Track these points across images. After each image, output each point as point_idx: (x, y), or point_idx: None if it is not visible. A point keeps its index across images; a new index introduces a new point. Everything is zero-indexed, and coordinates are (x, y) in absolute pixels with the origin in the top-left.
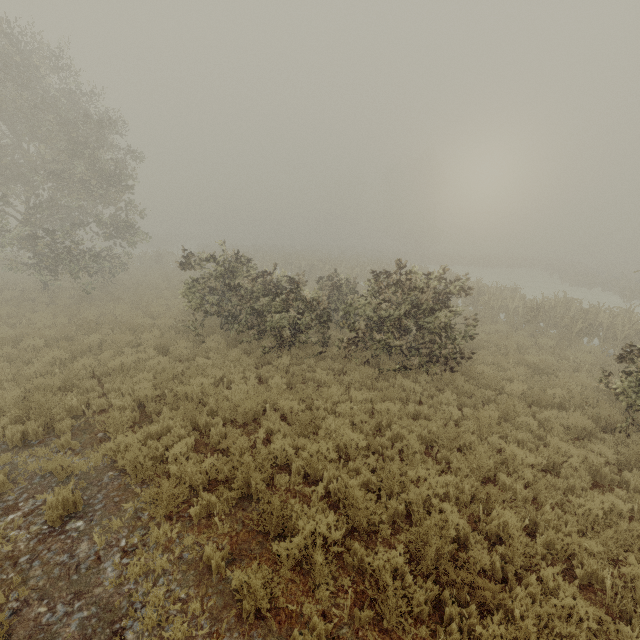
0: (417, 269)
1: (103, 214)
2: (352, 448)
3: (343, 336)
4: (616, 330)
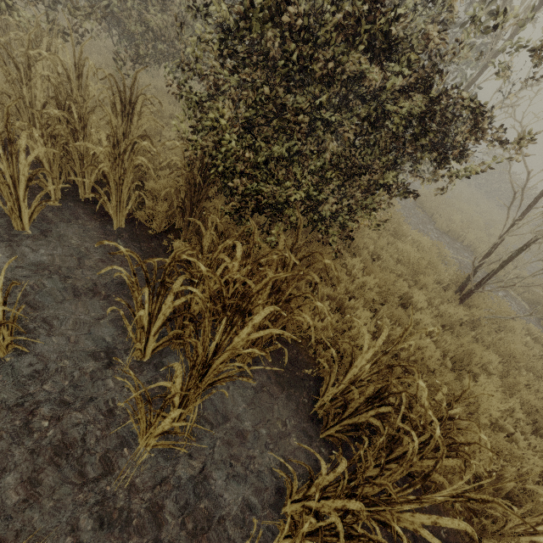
0: None
1: None
2: None
3: None
4: None
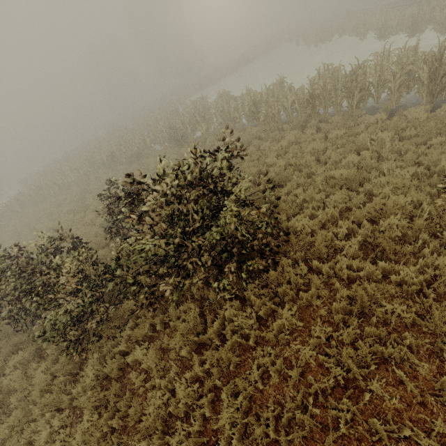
0: (198, 103)
1: None
2: None
3: None
4: (389, 83)
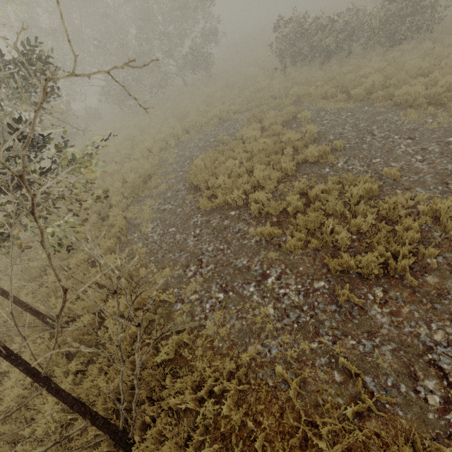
0: None
1: (192, 31)
2: (379, 70)
3: (358, 47)
4: None
